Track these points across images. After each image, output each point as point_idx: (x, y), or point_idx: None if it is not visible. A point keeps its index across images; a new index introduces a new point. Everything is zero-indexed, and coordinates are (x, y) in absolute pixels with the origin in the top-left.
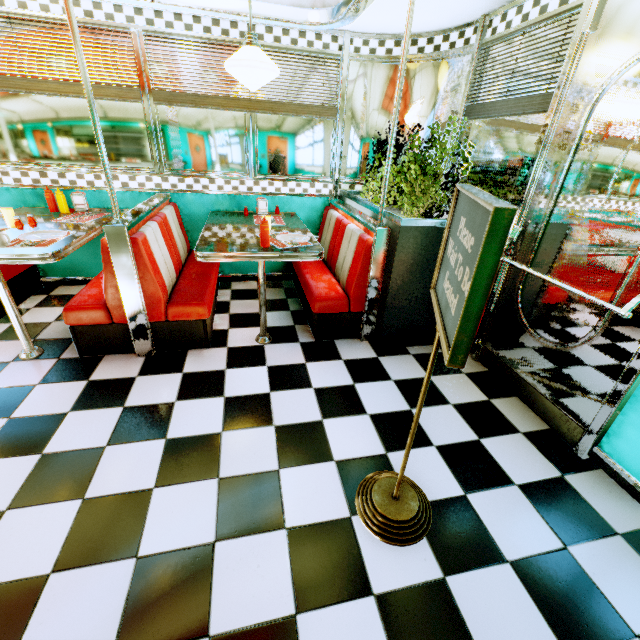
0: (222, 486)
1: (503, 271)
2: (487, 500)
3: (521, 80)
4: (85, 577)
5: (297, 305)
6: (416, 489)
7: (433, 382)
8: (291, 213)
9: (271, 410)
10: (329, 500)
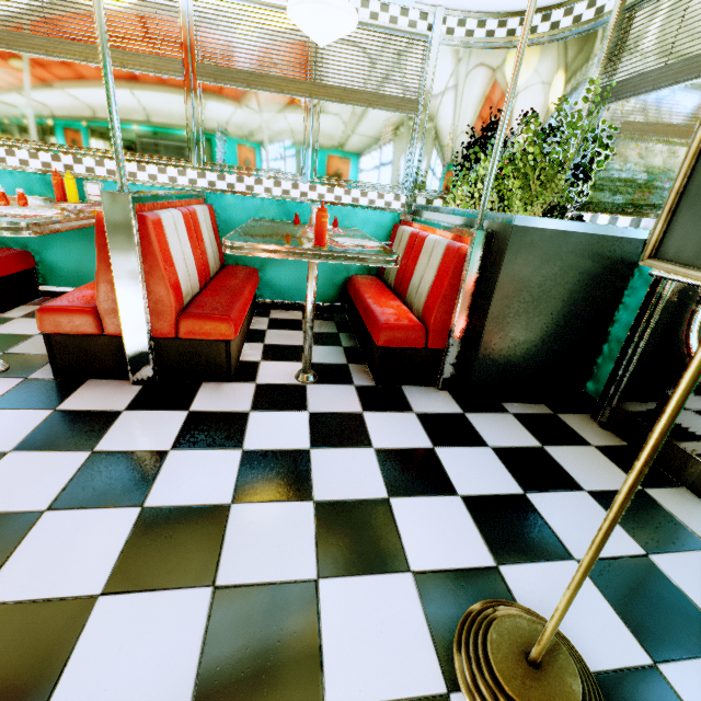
0: (217, 603)
1: (661, 298)
2: (700, 681)
3: (696, 32)
4: None
5: (351, 341)
6: (566, 645)
7: (550, 455)
8: (352, 228)
9: (310, 475)
10: (406, 651)
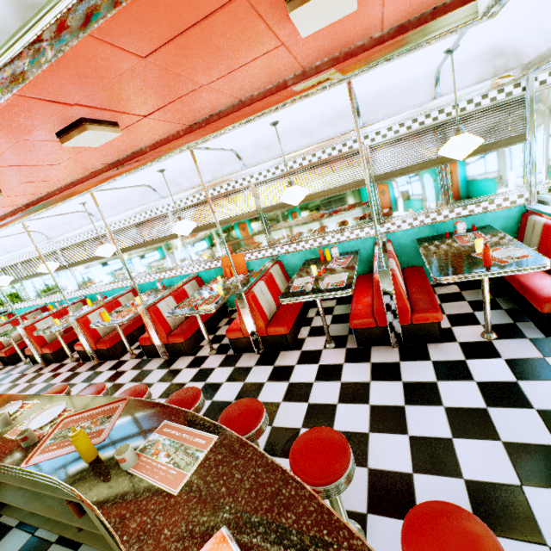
0: (507, 447)
1: None
2: None
3: None
4: (435, 481)
5: (508, 303)
6: None
7: None
8: (486, 226)
9: (525, 396)
10: None
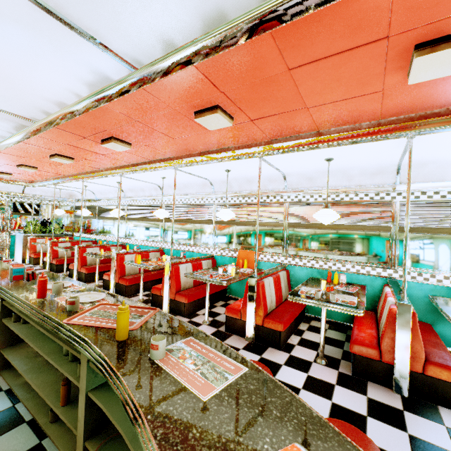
0: None
1: None
2: None
3: None
4: None
5: None
6: None
7: None
8: None
9: None
10: None
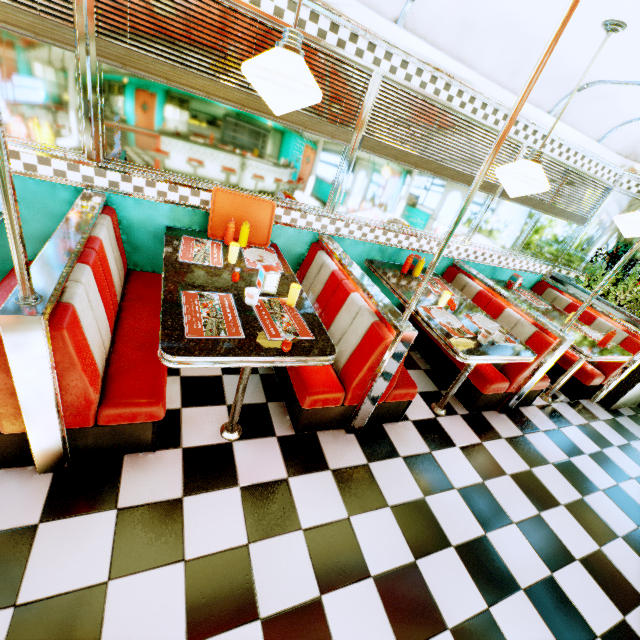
0: None
1: None
2: None
3: None
4: None
5: None
6: None
7: None
8: (521, 285)
9: (618, 465)
10: None
